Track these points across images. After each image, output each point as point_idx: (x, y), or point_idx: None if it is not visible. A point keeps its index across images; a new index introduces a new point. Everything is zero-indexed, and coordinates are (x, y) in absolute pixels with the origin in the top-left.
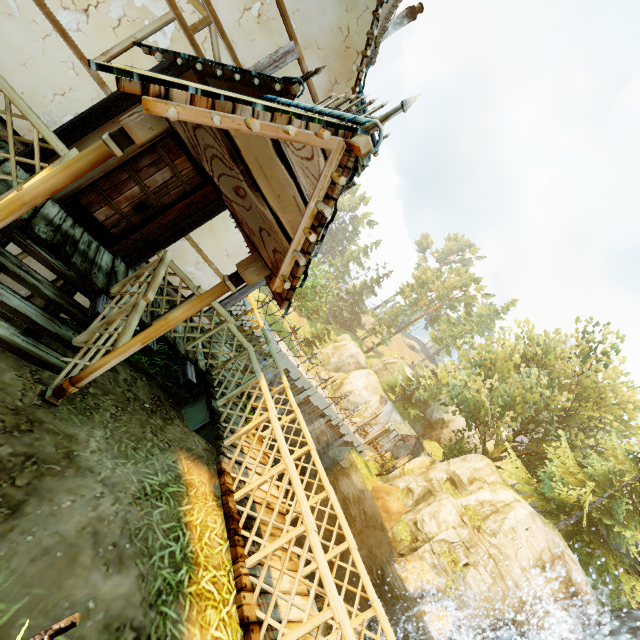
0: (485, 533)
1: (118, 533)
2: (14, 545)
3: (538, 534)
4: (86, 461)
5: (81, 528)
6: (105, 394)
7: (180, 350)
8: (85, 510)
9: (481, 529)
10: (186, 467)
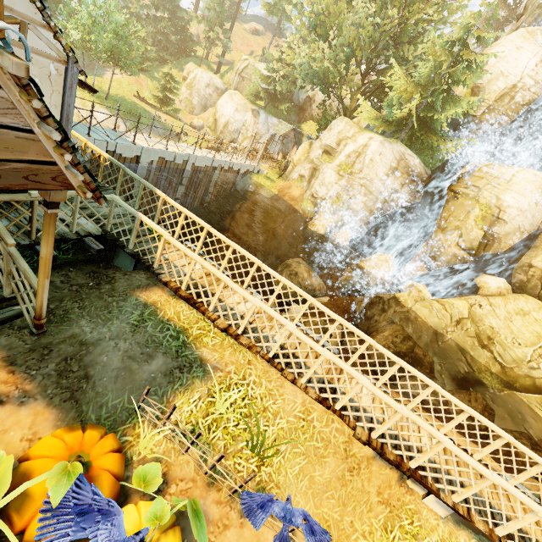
0: (355, 174)
1: (139, 349)
2: (102, 385)
3: (387, 153)
4: (93, 338)
5: (122, 360)
6: (62, 301)
7: (71, 238)
8: (116, 354)
9: (352, 173)
10: (145, 297)
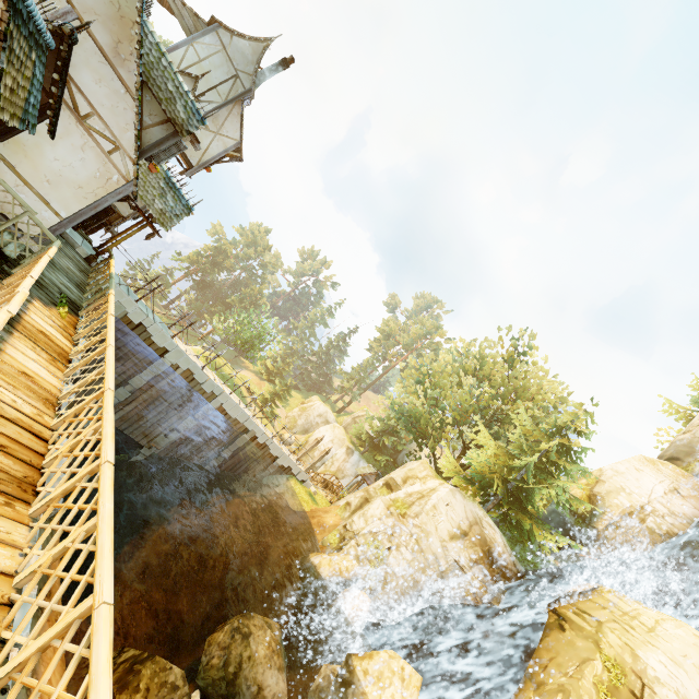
0: (409, 517)
1: None
2: None
3: (457, 507)
4: None
5: None
6: None
7: None
8: None
9: (406, 515)
10: None
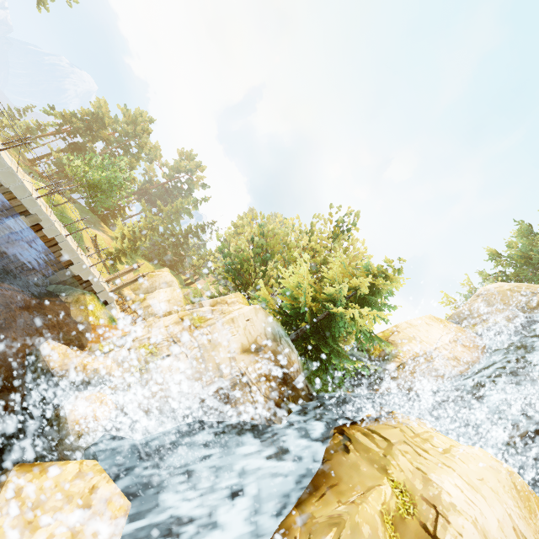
0: (201, 327)
1: None
2: None
3: (258, 323)
4: None
5: None
6: None
7: None
8: None
9: (199, 326)
10: None
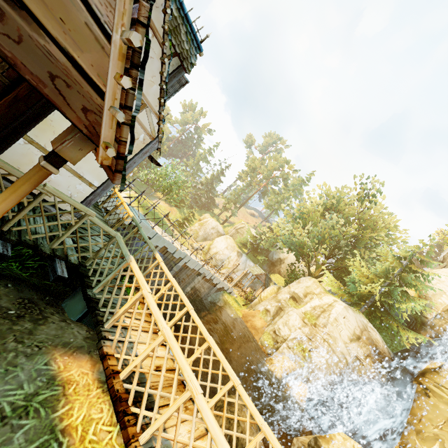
0: (319, 327)
1: None
2: None
3: (351, 319)
4: None
5: None
6: None
7: (44, 250)
8: None
9: (316, 325)
10: (62, 364)
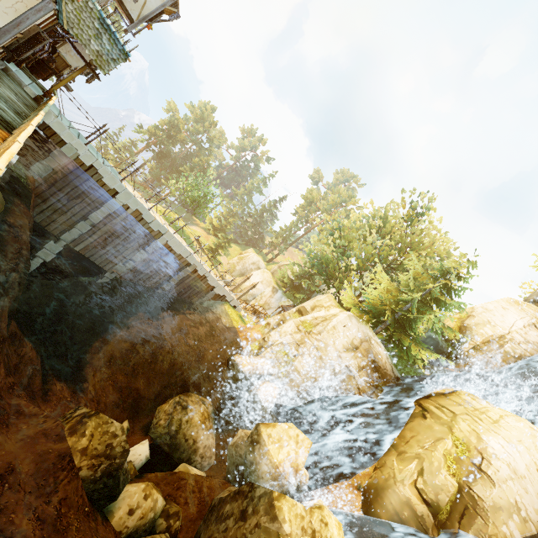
0: (313, 334)
1: None
2: None
3: (352, 328)
4: None
5: None
6: None
7: None
8: None
9: (311, 332)
10: None
